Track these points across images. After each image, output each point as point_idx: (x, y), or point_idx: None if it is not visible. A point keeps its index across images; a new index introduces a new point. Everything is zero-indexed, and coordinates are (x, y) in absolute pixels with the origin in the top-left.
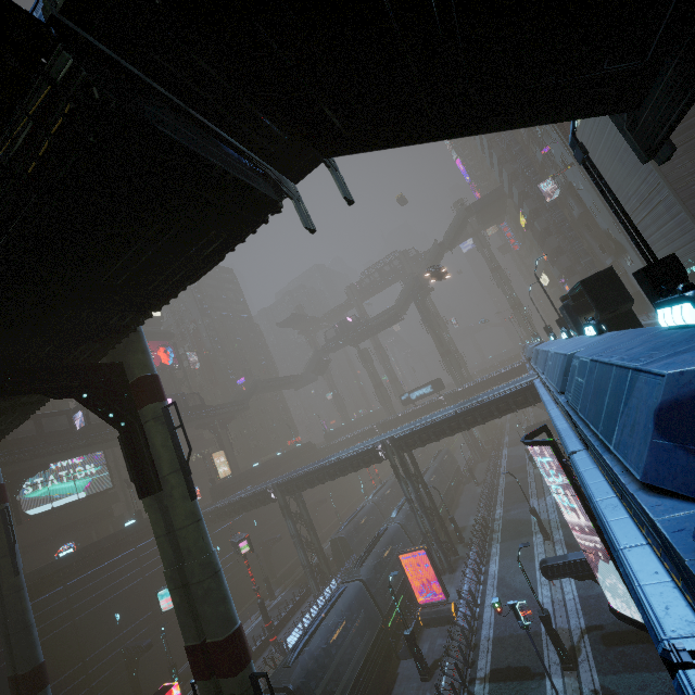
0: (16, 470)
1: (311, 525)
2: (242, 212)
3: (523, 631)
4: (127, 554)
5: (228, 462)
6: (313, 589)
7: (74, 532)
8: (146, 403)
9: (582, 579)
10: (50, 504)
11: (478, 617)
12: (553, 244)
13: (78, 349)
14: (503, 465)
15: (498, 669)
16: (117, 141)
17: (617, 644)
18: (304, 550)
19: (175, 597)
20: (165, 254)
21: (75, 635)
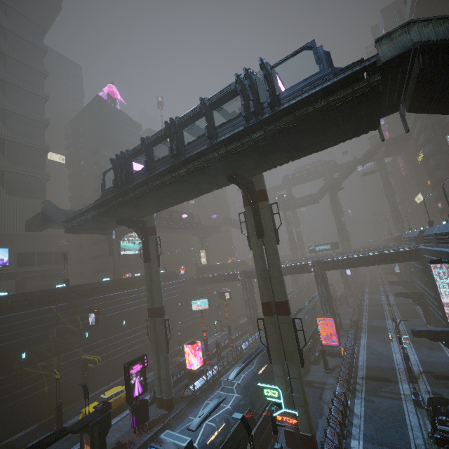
0: (121, 229)
1: (254, 298)
2: (365, 128)
3: (384, 366)
4: (162, 285)
5: (206, 257)
6: (250, 330)
7: (130, 269)
8: (264, 200)
9: (434, 340)
10: (124, 252)
11: (355, 358)
12: (439, 175)
13: (254, 170)
14: (365, 301)
15: (370, 376)
16: (368, 100)
17: (442, 379)
18: (250, 309)
19: (260, 282)
20: (326, 139)
21: (140, 313)
